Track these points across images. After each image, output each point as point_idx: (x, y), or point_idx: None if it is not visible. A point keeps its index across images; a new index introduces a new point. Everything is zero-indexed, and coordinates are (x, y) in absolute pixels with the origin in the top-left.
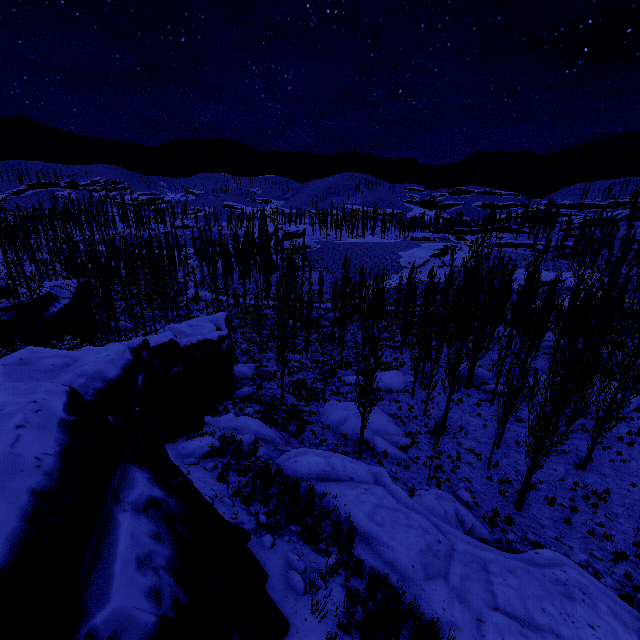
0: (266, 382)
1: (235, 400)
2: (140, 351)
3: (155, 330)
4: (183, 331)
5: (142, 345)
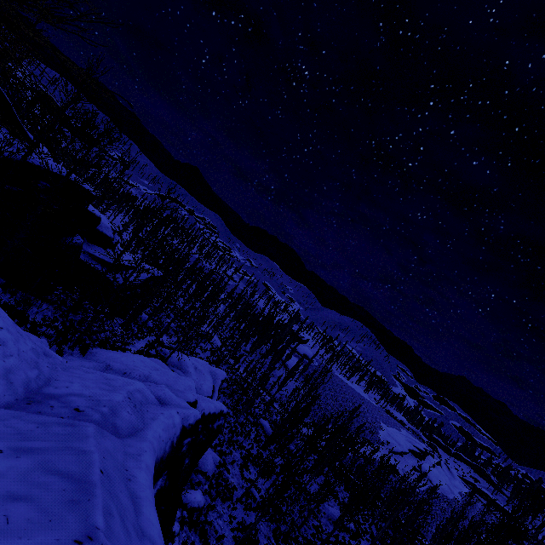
0: (220, 499)
1: (184, 511)
2: (186, 435)
3: (171, 353)
4: (190, 371)
5: (193, 426)
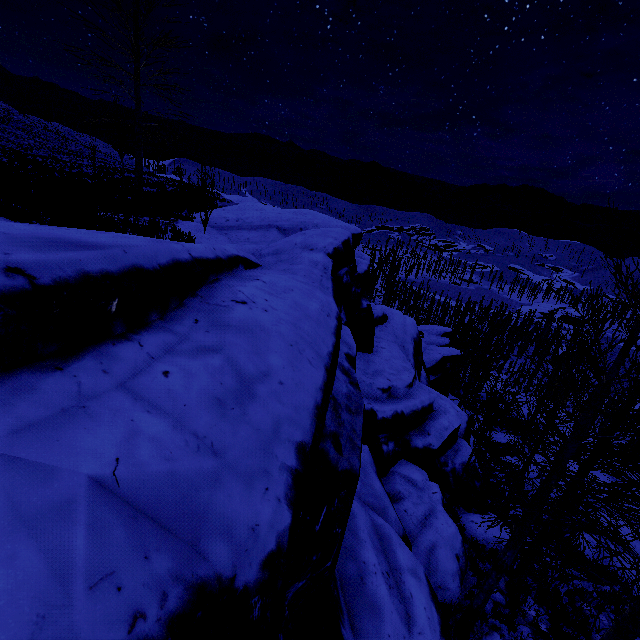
0: None
1: None
2: None
3: None
4: None
5: None
